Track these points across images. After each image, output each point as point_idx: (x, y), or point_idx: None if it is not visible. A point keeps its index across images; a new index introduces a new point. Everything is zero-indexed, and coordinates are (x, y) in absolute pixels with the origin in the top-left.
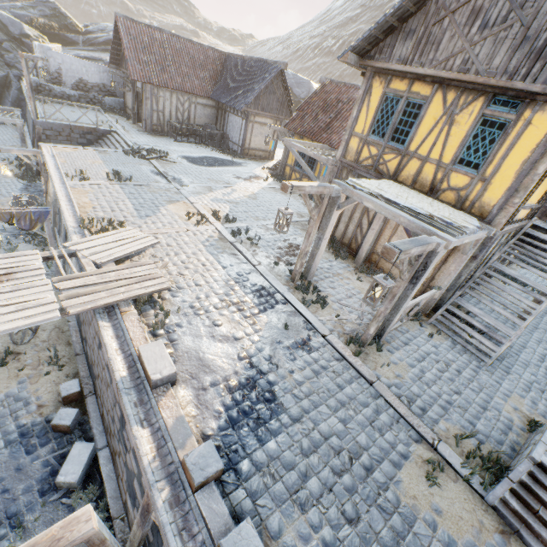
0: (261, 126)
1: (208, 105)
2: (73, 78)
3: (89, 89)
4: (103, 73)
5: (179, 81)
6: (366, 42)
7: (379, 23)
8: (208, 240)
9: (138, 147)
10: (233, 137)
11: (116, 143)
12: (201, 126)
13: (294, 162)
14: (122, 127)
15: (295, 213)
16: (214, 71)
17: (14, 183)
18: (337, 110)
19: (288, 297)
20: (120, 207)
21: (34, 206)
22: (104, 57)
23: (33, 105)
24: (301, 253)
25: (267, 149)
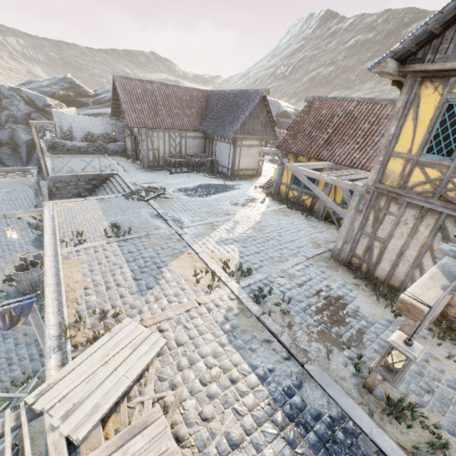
0: (247, 148)
1: (197, 137)
2: (82, 132)
3: (95, 139)
4: (106, 125)
5: (170, 121)
6: (414, 42)
7: (444, 11)
8: (227, 318)
9: (137, 189)
10: (222, 161)
11: (117, 185)
12: (191, 155)
13: (290, 180)
14: (123, 168)
15: (309, 241)
16: (199, 107)
17: (28, 235)
18: (333, 125)
19: (383, 444)
20: (116, 279)
21: (37, 267)
22: (108, 111)
23: (44, 164)
24: None
25: (254, 167)
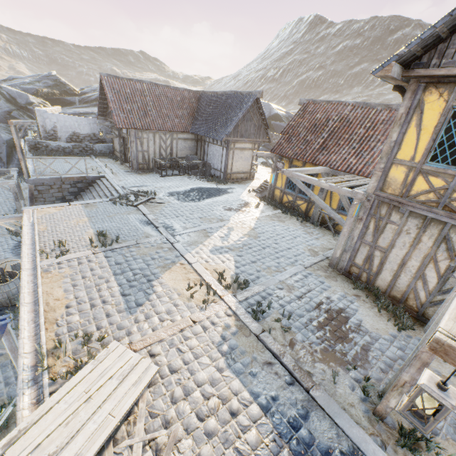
0: (240, 151)
1: (188, 138)
2: (67, 132)
3: (81, 139)
4: (93, 125)
5: (160, 122)
6: (420, 45)
7: (454, 14)
8: (224, 338)
9: (125, 194)
10: (214, 164)
11: (105, 188)
12: (183, 157)
13: (284, 185)
14: (111, 170)
15: (305, 249)
16: (190, 108)
17: (7, 241)
18: (328, 129)
19: None
20: (102, 295)
21: (15, 278)
22: (96, 111)
23: (24, 166)
24: (400, 384)
25: (247, 170)
